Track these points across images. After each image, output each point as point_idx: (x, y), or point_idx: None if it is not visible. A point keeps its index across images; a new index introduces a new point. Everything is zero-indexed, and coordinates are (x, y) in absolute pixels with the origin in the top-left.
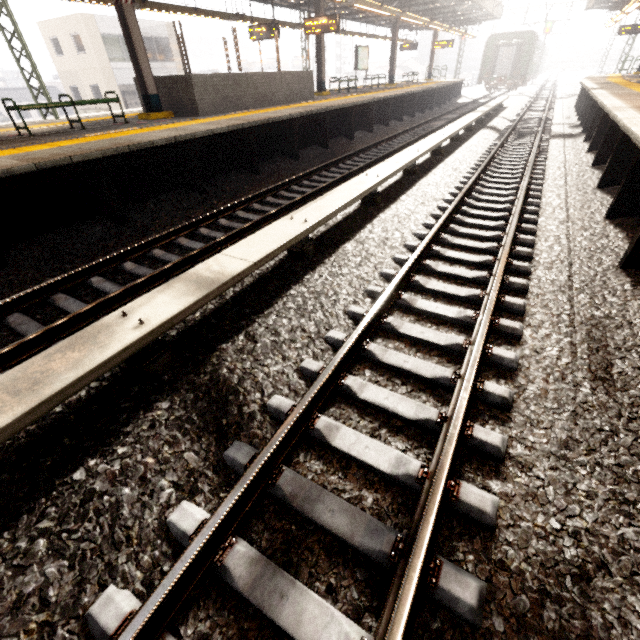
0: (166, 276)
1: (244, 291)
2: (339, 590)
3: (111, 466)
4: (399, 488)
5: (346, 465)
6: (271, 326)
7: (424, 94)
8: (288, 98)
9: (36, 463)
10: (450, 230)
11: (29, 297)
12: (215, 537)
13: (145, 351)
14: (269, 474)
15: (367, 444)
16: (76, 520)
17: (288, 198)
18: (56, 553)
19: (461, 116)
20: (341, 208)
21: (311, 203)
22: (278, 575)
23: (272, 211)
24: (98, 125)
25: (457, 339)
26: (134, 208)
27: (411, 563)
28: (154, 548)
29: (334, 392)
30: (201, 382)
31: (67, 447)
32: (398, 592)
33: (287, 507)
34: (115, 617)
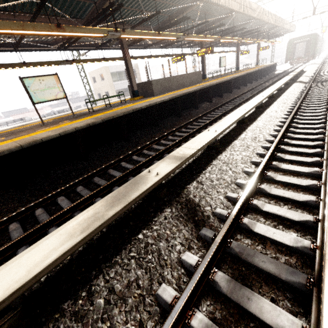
0: (152, 160)
1: (190, 164)
2: (278, 301)
3: (152, 233)
4: (299, 254)
5: (264, 242)
6: (208, 178)
7: (256, 72)
8: (190, 83)
9: (121, 231)
10: (290, 131)
11: (100, 170)
12: (206, 267)
13: (157, 187)
14: (225, 242)
15: (274, 231)
16: (144, 253)
17: (197, 125)
18: (139, 266)
19: (279, 79)
20: (231, 125)
21: (215, 124)
22: (243, 288)
23: (193, 131)
24: (115, 105)
25: (313, 182)
26: (131, 135)
27: (324, 286)
28: (177, 270)
29: (247, 208)
30: (182, 201)
31: (132, 225)
32: (320, 300)
33: (237, 259)
34: (169, 296)
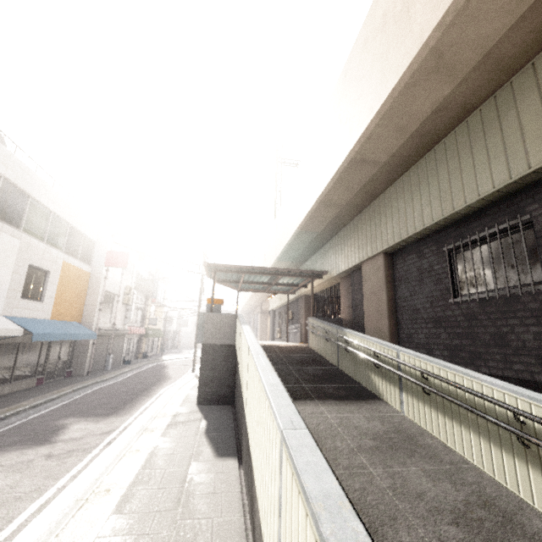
0: None
1: None
2: None
3: None
4: None
5: None
6: None
7: None
8: None
9: None
10: None
11: None
12: None
13: None
14: None
15: None
16: None
17: None
18: None
19: None
20: None
21: None
22: None
23: None
24: None
25: None
26: None
27: None
28: None
29: None
30: None
31: None
32: None
33: None
34: None
